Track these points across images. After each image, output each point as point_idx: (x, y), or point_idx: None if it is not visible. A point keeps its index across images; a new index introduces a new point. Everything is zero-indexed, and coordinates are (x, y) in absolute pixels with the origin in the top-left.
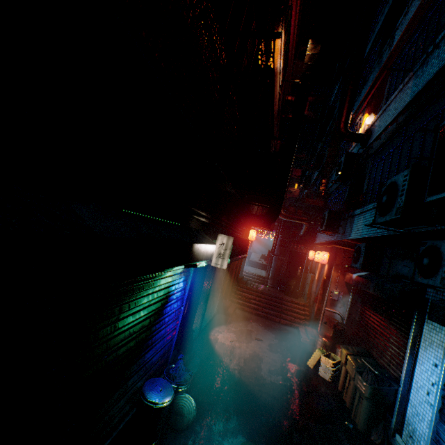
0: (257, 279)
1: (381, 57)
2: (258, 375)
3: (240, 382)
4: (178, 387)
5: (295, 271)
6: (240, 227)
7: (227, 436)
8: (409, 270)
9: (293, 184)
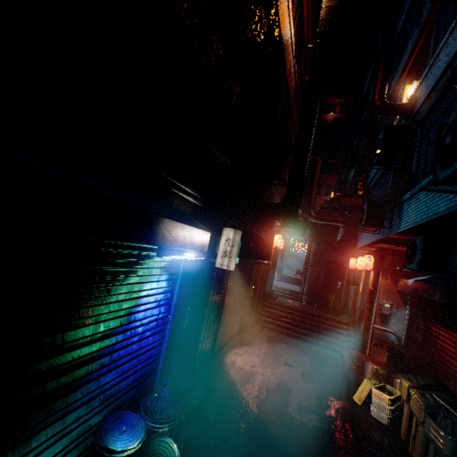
0: (290, 295)
1: (420, 15)
2: (283, 412)
3: (258, 420)
4: (156, 426)
5: (334, 284)
6: (259, 229)
7: None
8: None
9: (328, 192)
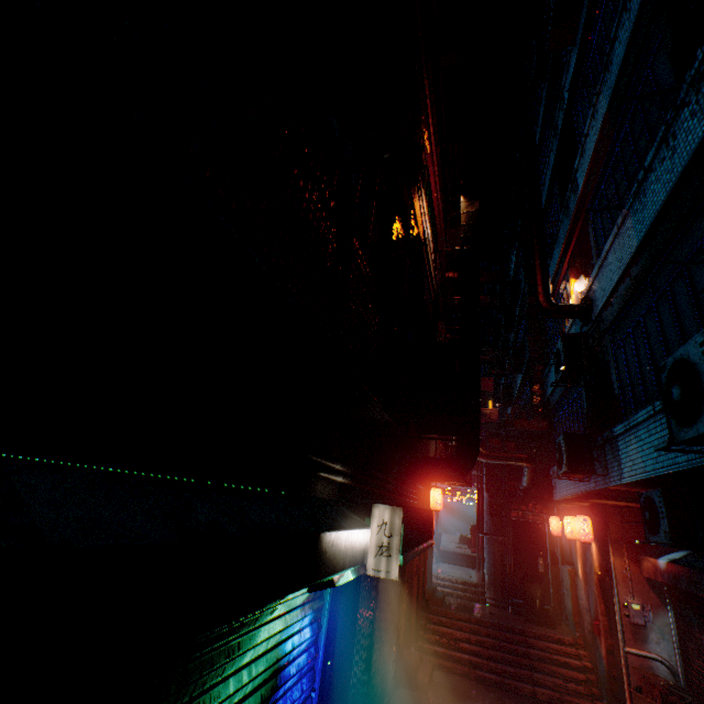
0: (463, 591)
1: (566, 206)
2: None
3: None
4: None
5: (532, 563)
6: (411, 486)
7: None
8: None
9: (484, 402)
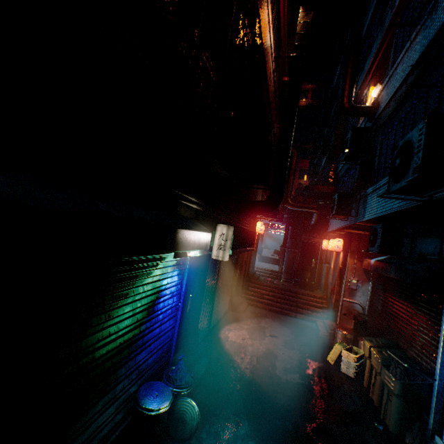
0: (270, 274)
1: (383, 22)
2: (272, 374)
3: (253, 382)
4: (178, 391)
5: (309, 263)
6: (244, 219)
7: (236, 443)
8: (435, 247)
9: (301, 176)
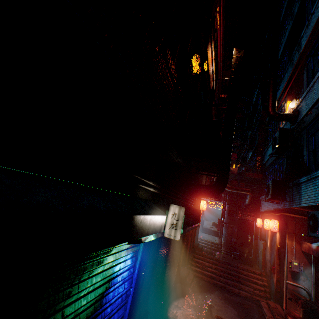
0: (211, 246)
1: (291, 60)
2: None
3: None
4: None
5: (245, 238)
6: (191, 198)
7: None
8: None
9: (231, 164)
